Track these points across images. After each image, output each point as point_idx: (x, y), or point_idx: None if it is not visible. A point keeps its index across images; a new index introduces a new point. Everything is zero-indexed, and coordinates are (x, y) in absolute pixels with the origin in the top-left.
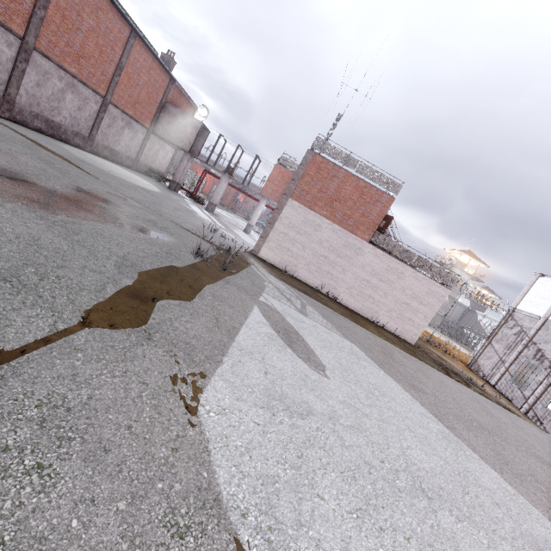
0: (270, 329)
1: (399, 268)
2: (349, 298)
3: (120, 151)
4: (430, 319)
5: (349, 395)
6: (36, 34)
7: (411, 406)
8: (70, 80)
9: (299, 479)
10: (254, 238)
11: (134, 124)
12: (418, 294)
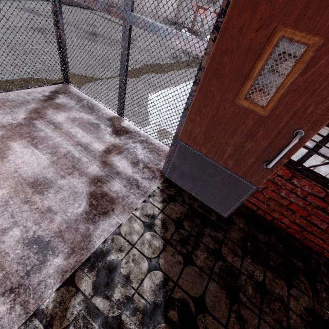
0: None
1: None
2: None
3: (147, 11)
4: None
5: None
6: None
7: None
8: None
9: (176, 113)
10: None
11: None
12: None
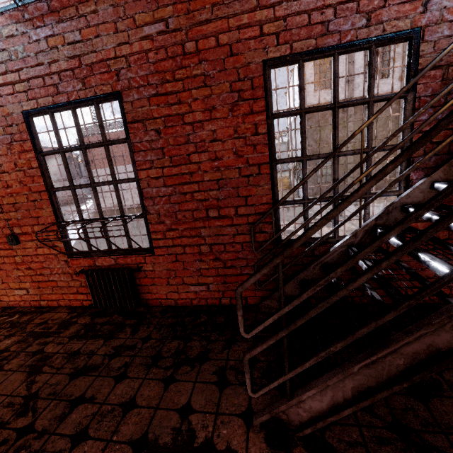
0: None
1: None
2: None
3: None
4: None
5: None
6: None
7: None
8: None
9: None
10: None
11: None
12: None
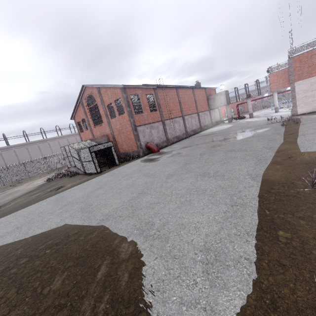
0: None
1: None
2: None
3: (207, 124)
4: None
5: None
6: (182, 112)
7: None
8: (190, 116)
9: None
10: (283, 111)
11: (205, 112)
12: None
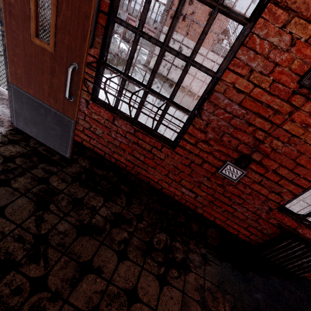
0: (116, 80)
1: None
2: (198, 89)
3: None
4: None
5: (138, 100)
6: None
7: (179, 115)
8: None
9: None
10: None
11: None
12: None
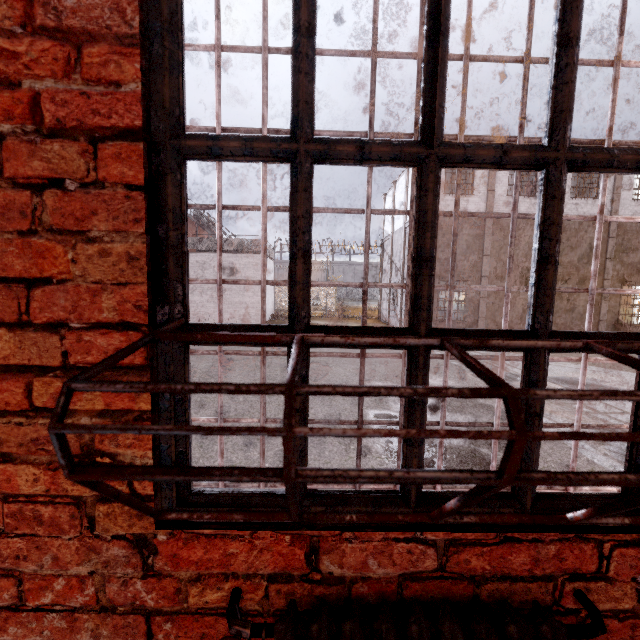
0: None
1: (200, 259)
2: None
3: None
4: (259, 293)
5: None
6: None
7: None
8: None
9: None
10: None
11: None
12: (234, 275)
